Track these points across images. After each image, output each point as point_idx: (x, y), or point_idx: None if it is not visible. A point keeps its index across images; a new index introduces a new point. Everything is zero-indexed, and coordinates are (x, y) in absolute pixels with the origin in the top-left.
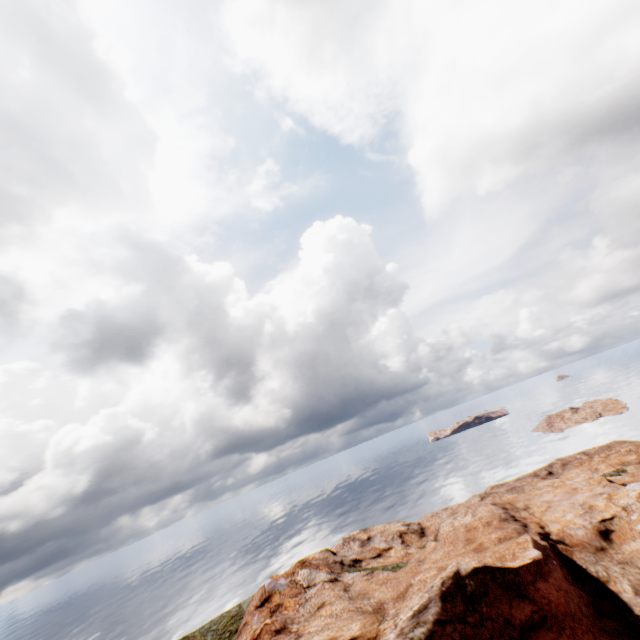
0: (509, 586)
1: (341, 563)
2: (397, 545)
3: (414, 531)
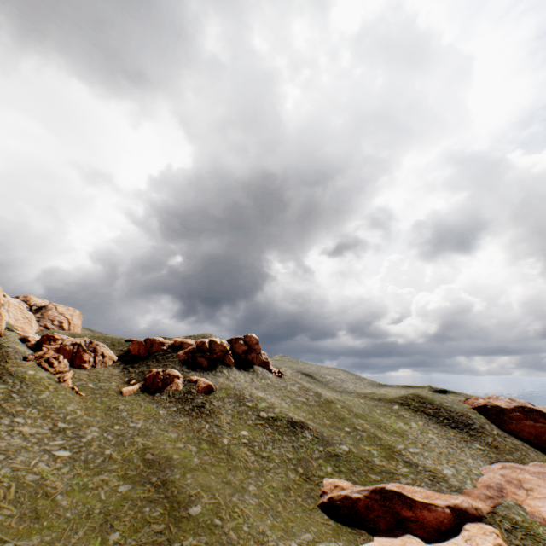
0: (542, 416)
1: None
2: None
3: None
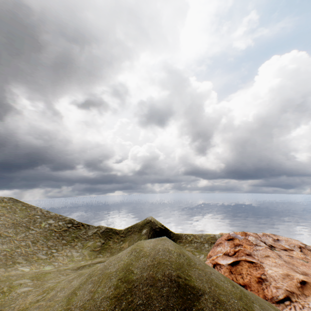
0: None
1: (264, 243)
2: (297, 251)
3: (309, 250)
